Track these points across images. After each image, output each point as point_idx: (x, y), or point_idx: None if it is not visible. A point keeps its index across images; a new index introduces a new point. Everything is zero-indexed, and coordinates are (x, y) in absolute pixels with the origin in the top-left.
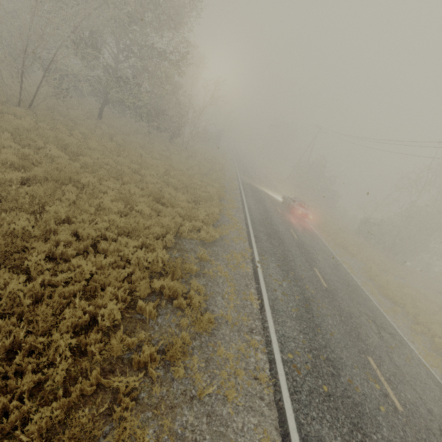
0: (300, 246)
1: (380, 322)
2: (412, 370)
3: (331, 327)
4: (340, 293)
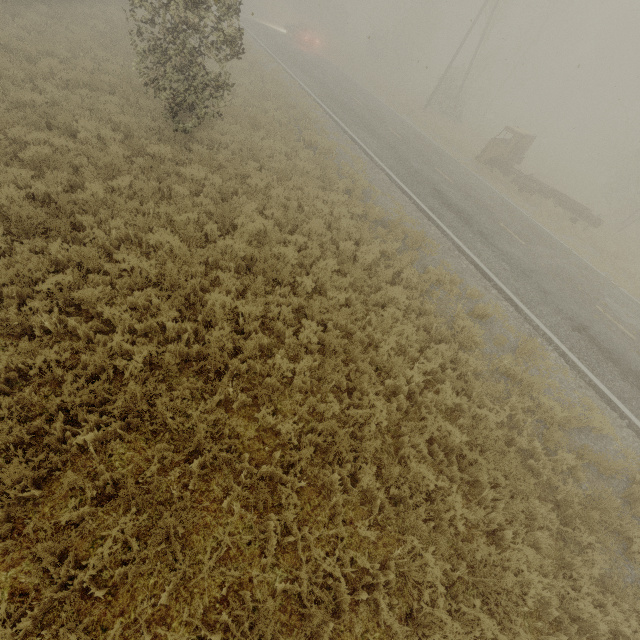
0: (313, 64)
1: (366, 93)
2: (376, 103)
3: (335, 90)
4: (342, 83)
